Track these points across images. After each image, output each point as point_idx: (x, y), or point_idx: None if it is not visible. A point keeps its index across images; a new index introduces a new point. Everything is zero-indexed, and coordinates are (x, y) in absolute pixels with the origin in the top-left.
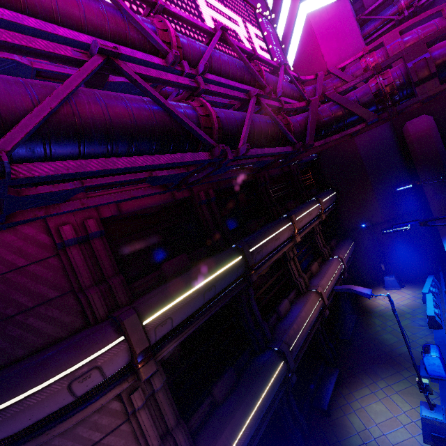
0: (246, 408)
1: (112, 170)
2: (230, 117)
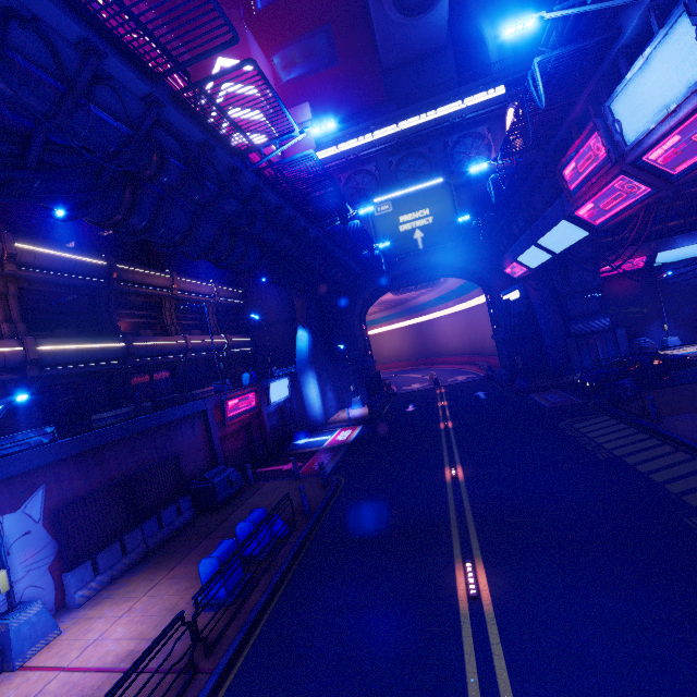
0: (79, 341)
1: None
2: None
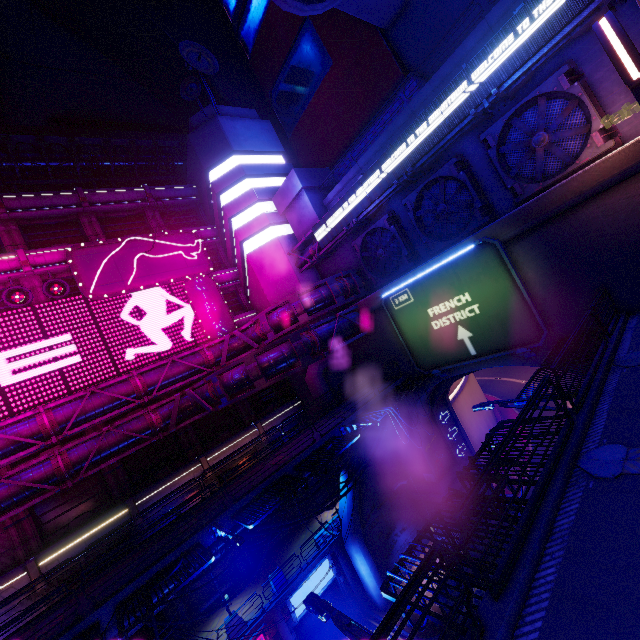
0: None
1: None
2: (83, 454)
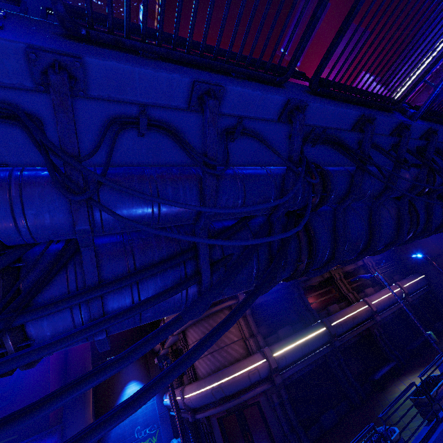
0: (295, 337)
1: None
2: None
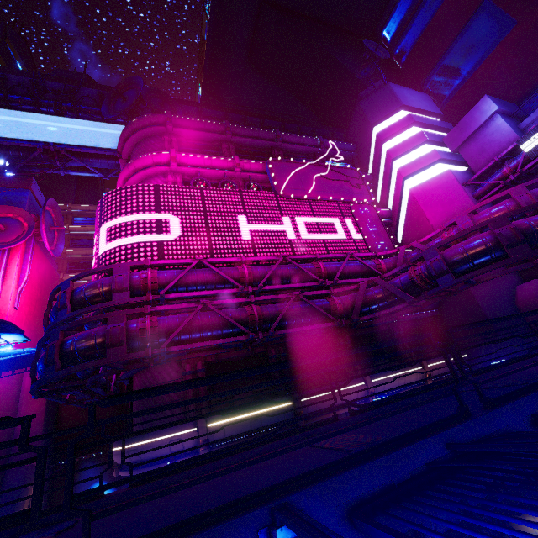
0: None
1: (196, 347)
2: (272, 311)
